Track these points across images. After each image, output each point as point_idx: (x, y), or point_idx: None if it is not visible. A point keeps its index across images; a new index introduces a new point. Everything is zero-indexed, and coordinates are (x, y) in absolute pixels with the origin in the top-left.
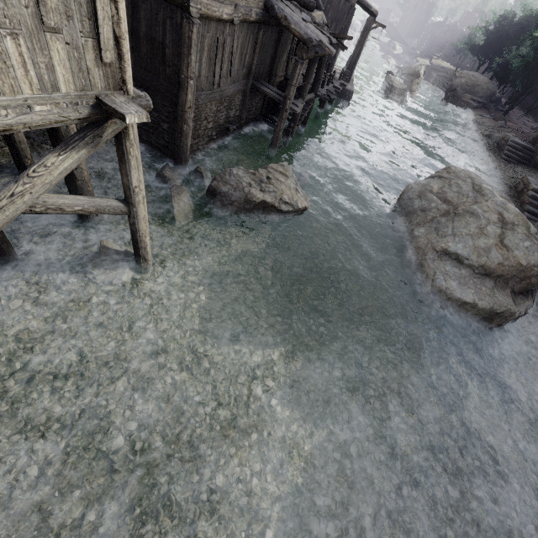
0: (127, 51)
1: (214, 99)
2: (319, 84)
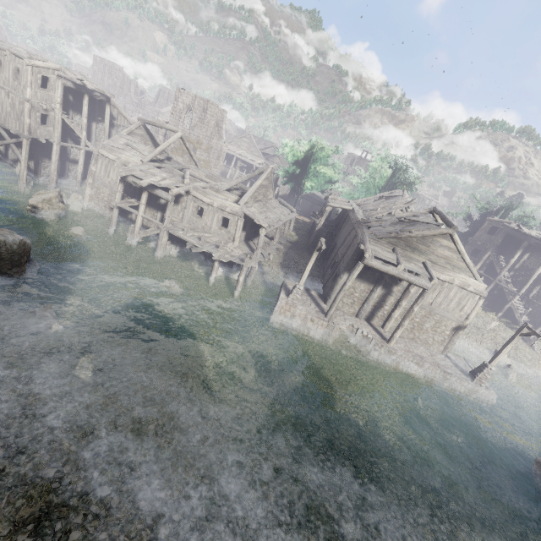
0: (26, 127)
1: (107, 187)
2: (166, 219)
